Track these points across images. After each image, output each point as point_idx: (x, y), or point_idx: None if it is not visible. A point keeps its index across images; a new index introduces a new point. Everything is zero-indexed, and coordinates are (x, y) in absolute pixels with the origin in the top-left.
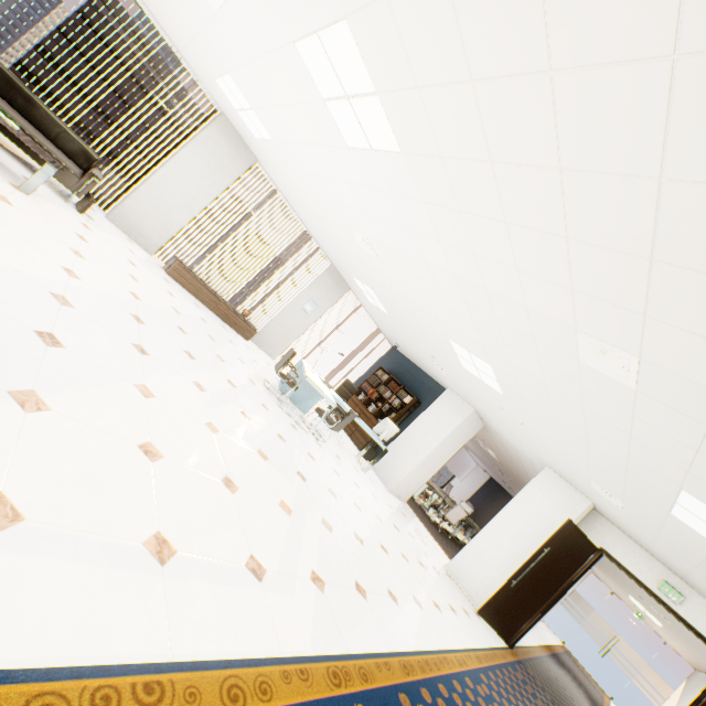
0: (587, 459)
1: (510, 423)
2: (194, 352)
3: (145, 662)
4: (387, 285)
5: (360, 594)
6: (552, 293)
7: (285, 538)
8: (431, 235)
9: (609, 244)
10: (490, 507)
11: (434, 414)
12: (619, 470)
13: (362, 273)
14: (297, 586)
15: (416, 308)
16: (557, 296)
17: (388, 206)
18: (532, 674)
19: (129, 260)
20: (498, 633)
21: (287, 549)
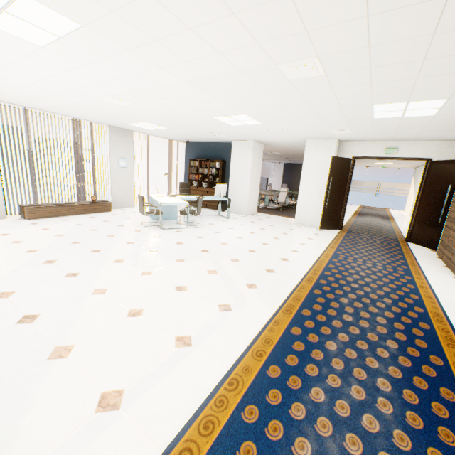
0: (323, 123)
1: (275, 134)
2: (96, 247)
3: (221, 379)
4: (152, 114)
5: (271, 273)
6: (249, 54)
7: (224, 285)
8: (152, 68)
9: (261, 1)
10: (294, 178)
11: (236, 161)
12: (341, 117)
13: (131, 118)
14: (246, 297)
15: (180, 114)
16: (253, 53)
17: (109, 68)
18: (355, 231)
19: (0, 235)
20: (333, 229)
21: (229, 288)
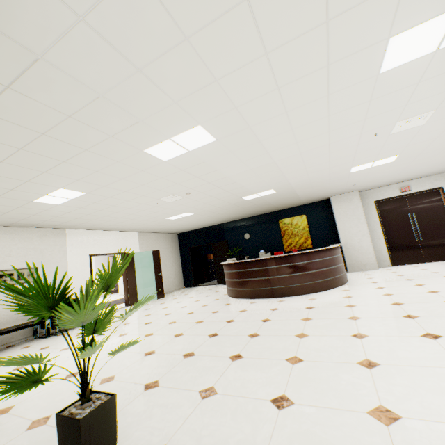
0: None
1: None
2: None
3: None
4: None
5: None
6: None
7: None
8: None
9: None
10: None
11: None
12: None
13: None
14: None
15: None
16: None
17: None
18: None
19: None
20: None
21: None
